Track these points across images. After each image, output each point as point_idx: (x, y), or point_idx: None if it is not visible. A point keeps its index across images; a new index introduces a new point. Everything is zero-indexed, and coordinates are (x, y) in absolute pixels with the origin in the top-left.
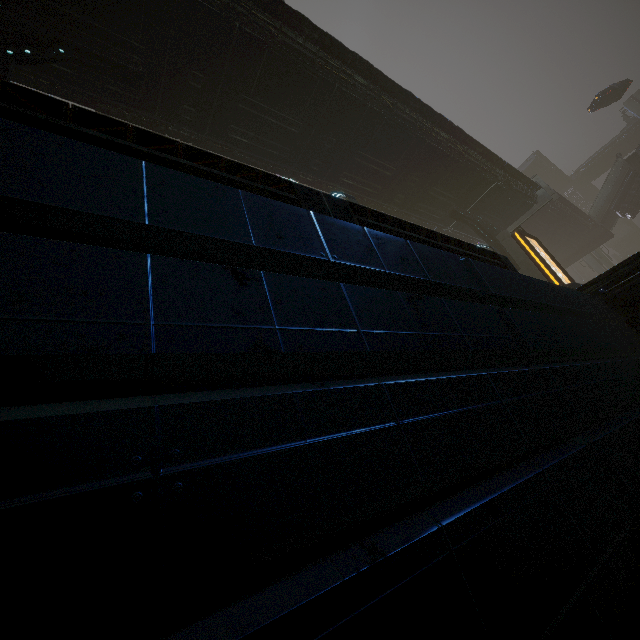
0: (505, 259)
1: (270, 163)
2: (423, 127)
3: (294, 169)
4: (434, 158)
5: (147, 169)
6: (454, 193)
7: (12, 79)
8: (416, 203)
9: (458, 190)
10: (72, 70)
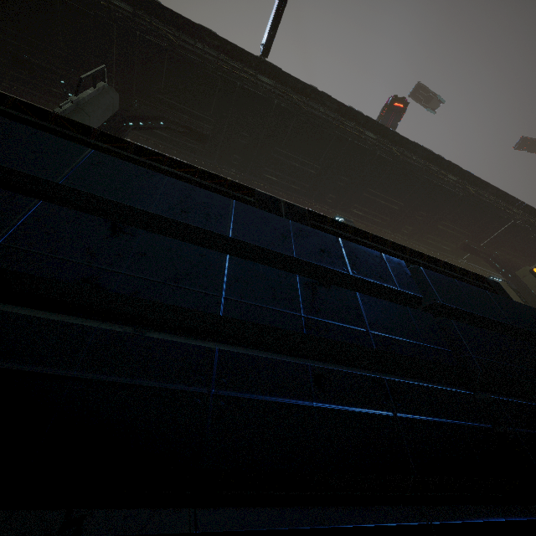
0: (495, 284)
1: (292, 195)
2: (430, 170)
3: (312, 201)
4: (442, 196)
5: (92, 154)
6: (465, 228)
7: (136, 141)
8: (424, 234)
9: (469, 225)
10: (168, 135)
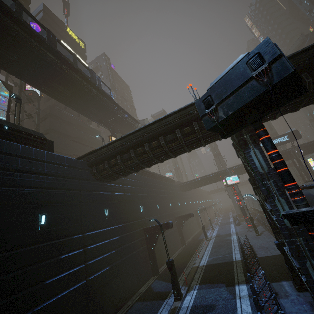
0: (50, 142)
1: None
2: (83, 84)
3: (13, 73)
4: (89, 97)
5: None
6: (101, 113)
7: None
8: (83, 110)
9: (103, 112)
10: None
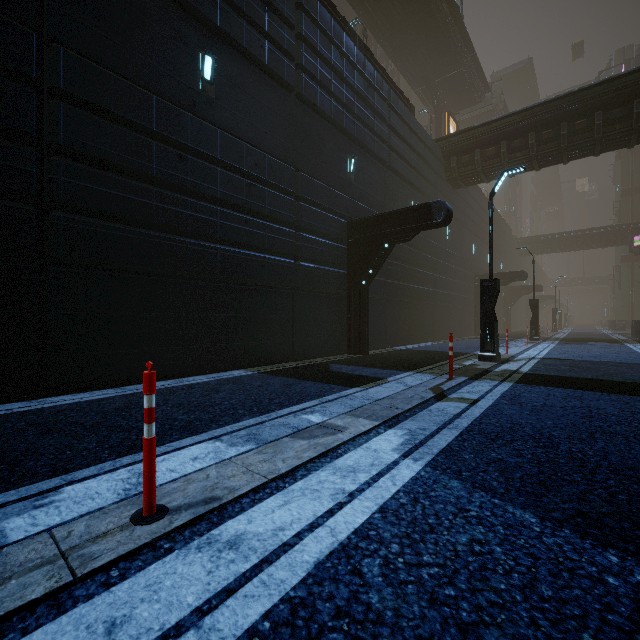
0: (413, 108)
1: None
2: None
3: None
4: (431, 23)
5: (332, 21)
6: (433, 61)
7: None
8: (406, 54)
9: (437, 60)
10: None
